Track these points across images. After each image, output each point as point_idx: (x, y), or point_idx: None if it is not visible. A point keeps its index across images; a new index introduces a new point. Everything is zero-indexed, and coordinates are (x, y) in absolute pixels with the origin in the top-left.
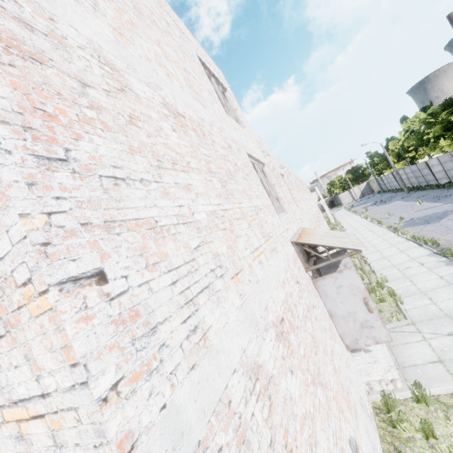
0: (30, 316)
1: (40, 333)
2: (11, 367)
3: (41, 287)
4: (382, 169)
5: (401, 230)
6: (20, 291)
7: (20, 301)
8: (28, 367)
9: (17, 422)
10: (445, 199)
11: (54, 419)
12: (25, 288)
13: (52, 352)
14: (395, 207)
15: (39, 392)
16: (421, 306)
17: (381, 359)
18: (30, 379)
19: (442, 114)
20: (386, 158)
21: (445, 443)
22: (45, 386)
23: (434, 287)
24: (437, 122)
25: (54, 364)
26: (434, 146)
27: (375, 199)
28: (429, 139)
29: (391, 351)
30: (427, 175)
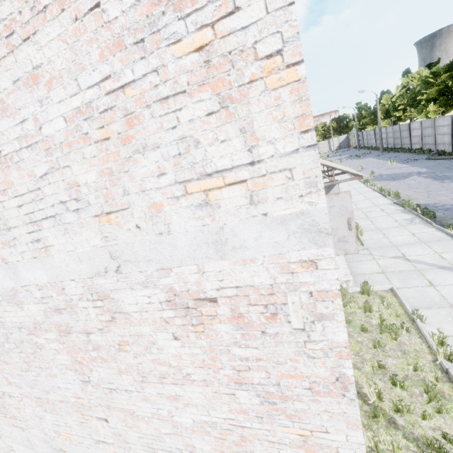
0: (264, 90)
1: (272, 106)
2: (216, 142)
3: (293, 59)
4: (366, 124)
5: (371, 182)
6: (259, 64)
7: (256, 74)
8: (242, 139)
9: (205, 191)
10: (413, 163)
11: (259, 181)
12: (269, 60)
13: (282, 122)
14: (368, 162)
15: (247, 161)
16: (376, 239)
17: (341, 268)
18: (240, 151)
19: (444, 75)
20: (374, 113)
21: (378, 313)
22: (258, 155)
23: (388, 227)
24: (436, 84)
25: (279, 133)
26: (421, 110)
27: (350, 153)
28: (420, 101)
29: (348, 265)
30: (404, 138)
